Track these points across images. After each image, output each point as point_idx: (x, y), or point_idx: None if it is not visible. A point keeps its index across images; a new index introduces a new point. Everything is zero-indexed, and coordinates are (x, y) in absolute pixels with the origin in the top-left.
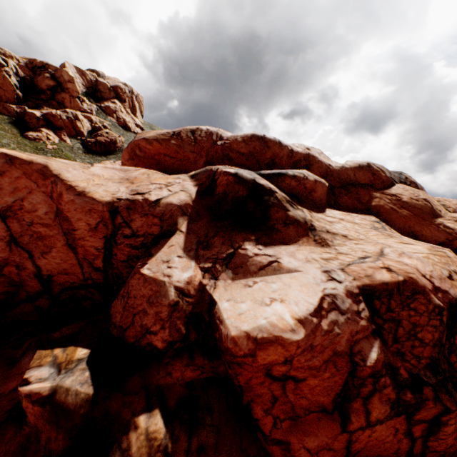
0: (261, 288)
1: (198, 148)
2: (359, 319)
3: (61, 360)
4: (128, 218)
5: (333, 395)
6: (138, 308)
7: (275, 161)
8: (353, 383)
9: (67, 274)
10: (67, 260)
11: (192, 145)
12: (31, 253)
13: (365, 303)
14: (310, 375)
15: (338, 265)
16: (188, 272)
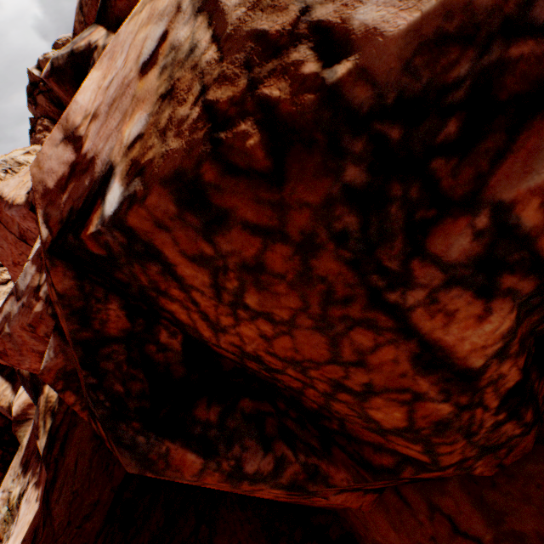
0: None
1: None
2: (36, 302)
3: None
4: None
5: None
6: None
7: None
8: None
9: None
10: None
11: None
12: None
13: None
14: None
15: None
16: None
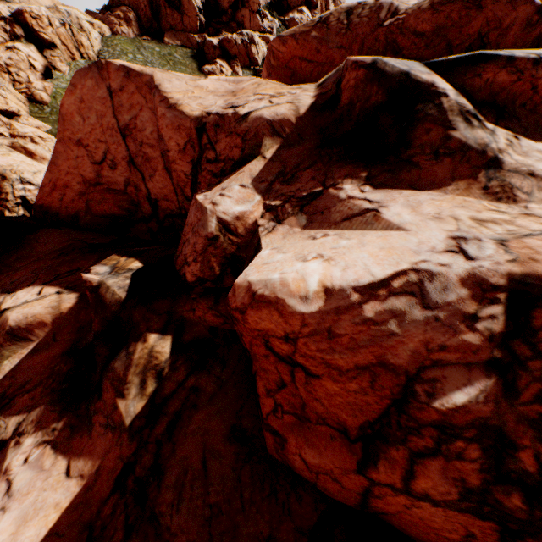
0: (325, 242)
1: (348, 39)
2: (465, 329)
3: (119, 266)
4: (214, 138)
5: (362, 420)
6: (187, 236)
7: (489, 38)
8: (398, 420)
9: (167, 201)
10: (167, 186)
11: (340, 35)
12: (143, 176)
13: (508, 310)
14: (327, 376)
15: (499, 234)
16: (243, 206)
